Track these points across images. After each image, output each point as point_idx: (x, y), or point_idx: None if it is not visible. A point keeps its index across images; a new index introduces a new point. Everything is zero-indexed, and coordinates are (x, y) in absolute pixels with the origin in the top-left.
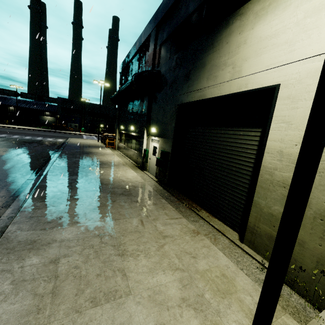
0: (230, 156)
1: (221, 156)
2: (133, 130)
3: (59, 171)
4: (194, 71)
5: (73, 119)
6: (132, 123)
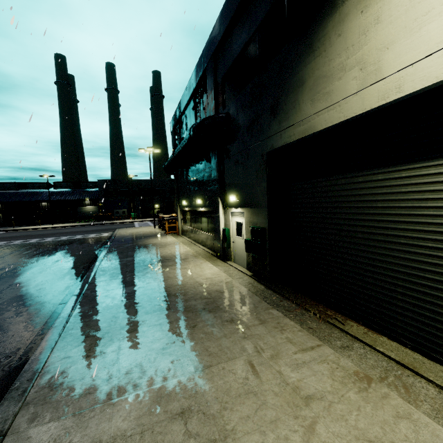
0: (388, 218)
1: (366, 221)
2: (201, 204)
3: (104, 284)
4: (285, 97)
5: (120, 204)
6: (198, 194)
